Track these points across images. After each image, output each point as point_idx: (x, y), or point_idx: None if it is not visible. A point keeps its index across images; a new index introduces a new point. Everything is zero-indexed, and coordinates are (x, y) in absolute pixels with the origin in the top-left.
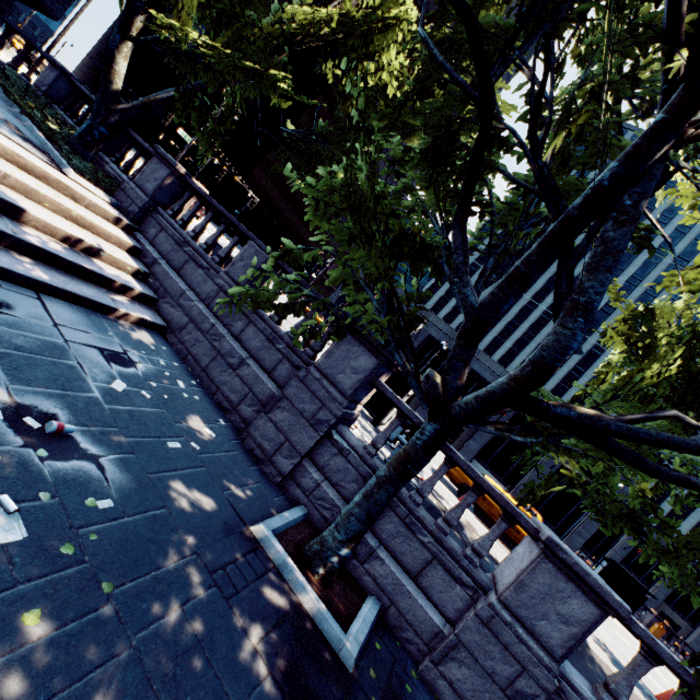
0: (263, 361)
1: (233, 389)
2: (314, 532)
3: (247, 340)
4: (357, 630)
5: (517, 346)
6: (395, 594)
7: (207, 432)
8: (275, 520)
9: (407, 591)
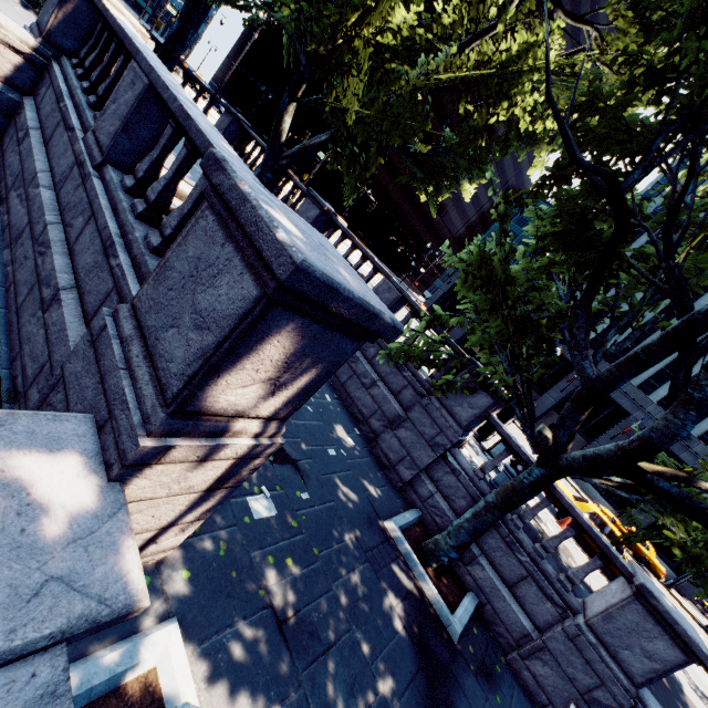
0: (390, 384)
1: (365, 405)
2: (426, 532)
3: (378, 365)
4: (460, 615)
5: None
6: (491, 595)
7: (349, 441)
8: (400, 519)
9: (502, 595)
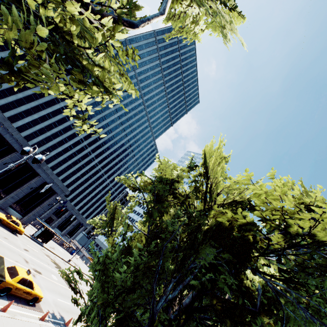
0: None
1: None
2: None
3: None
4: None
5: (27, 99)
6: None
7: None
8: None
9: None
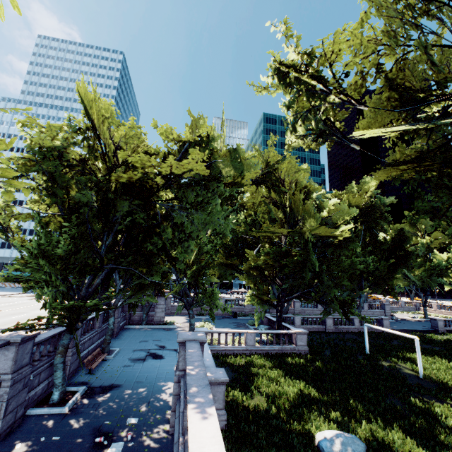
0: None
1: None
2: (38, 406)
3: None
4: (76, 388)
5: None
6: None
7: (20, 446)
8: (57, 408)
9: None
